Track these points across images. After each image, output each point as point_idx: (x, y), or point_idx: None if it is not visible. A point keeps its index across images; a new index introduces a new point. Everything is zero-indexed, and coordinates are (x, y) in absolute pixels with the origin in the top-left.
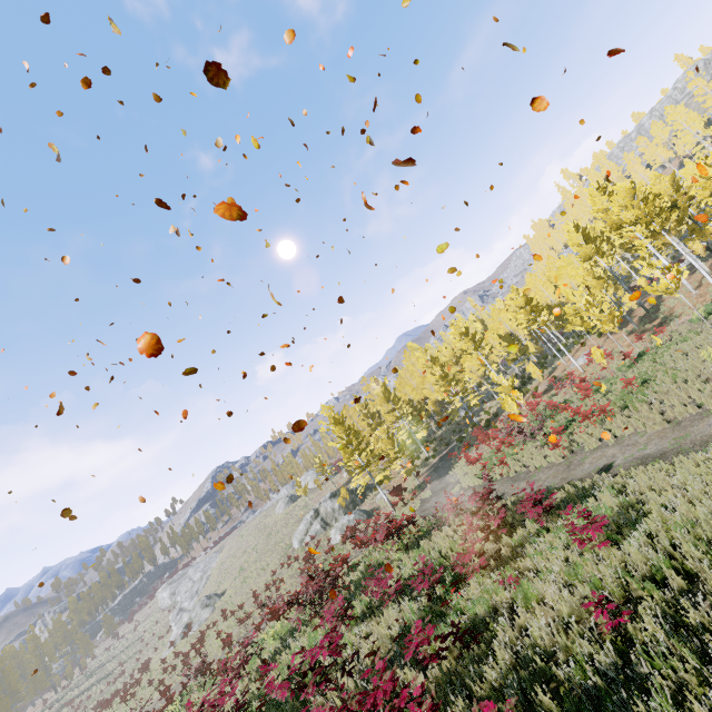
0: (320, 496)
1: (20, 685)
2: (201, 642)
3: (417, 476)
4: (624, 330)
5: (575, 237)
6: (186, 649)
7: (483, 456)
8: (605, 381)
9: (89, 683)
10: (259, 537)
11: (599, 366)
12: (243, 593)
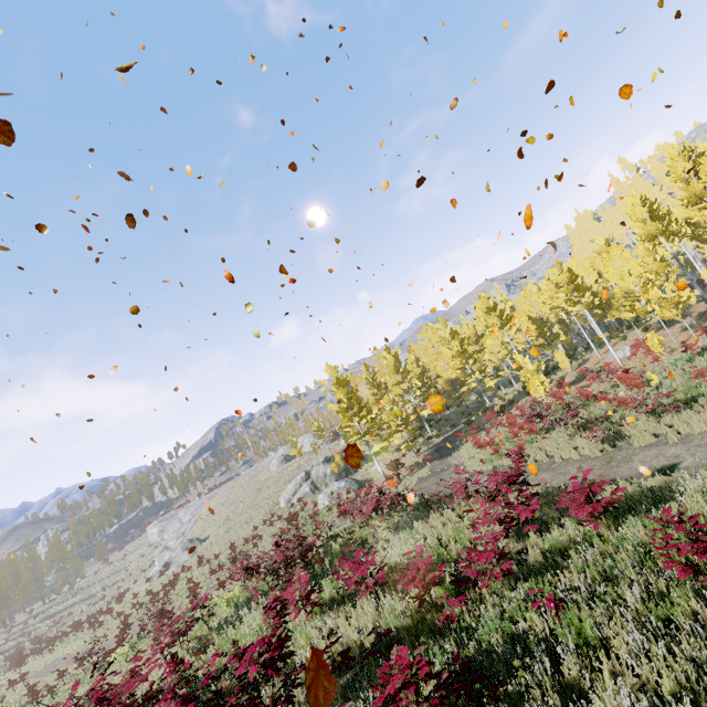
0: (315, 460)
1: (11, 592)
2: (172, 585)
3: (417, 454)
4: (678, 326)
5: (640, 211)
6: (160, 587)
7: (495, 441)
8: (656, 374)
9: (73, 601)
10: (249, 491)
11: (643, 361)
12: (223, 542)
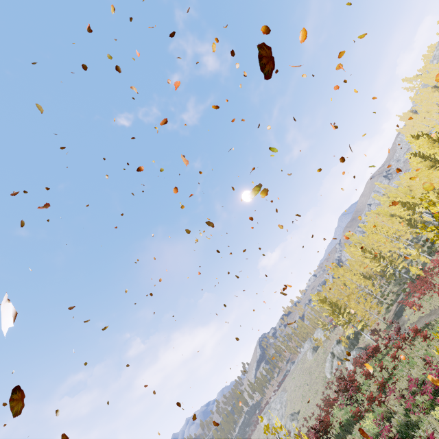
0: (331, 344)
1: None
2: (300, 435)
3: (385, 320)
4: None
5: (415, 160)
6: None
7: (415, 302)
8: None
9: None
10: (305, 376)
11: None
12: (310, 408)
